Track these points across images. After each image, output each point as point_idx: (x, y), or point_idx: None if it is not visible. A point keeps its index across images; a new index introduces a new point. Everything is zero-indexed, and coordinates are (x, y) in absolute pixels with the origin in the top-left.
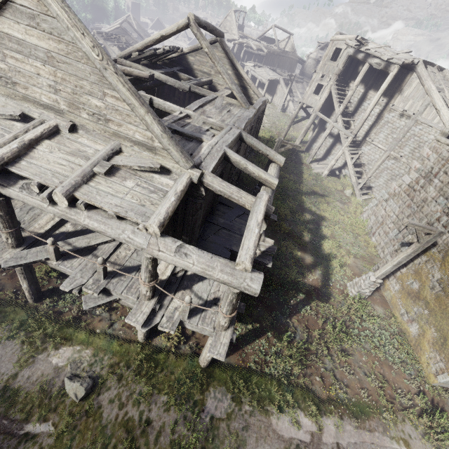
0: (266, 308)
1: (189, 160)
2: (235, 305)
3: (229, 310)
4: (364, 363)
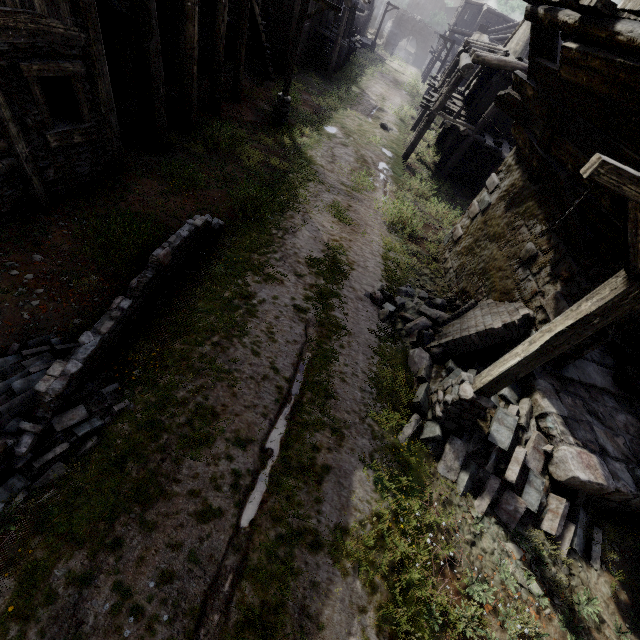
0: (449, 199)
1: (520, 54)
2: (450, 87)
3: (446, 89)
4: (433, 221)
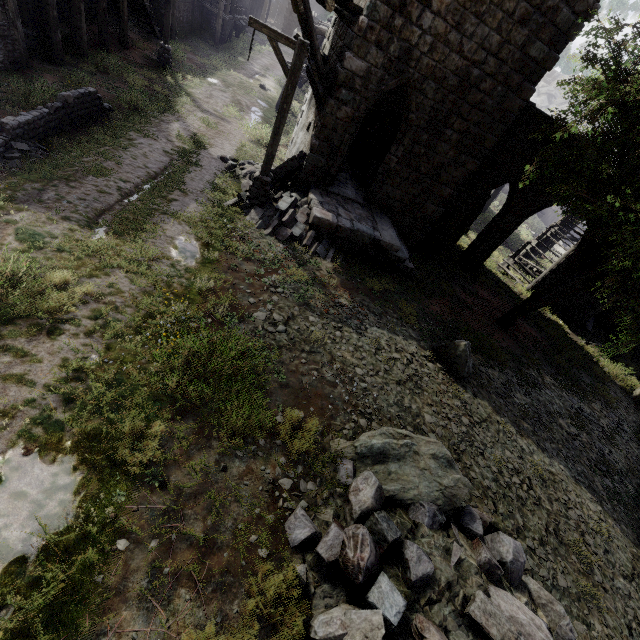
0: None
1: None
2: None
3: None
4: None
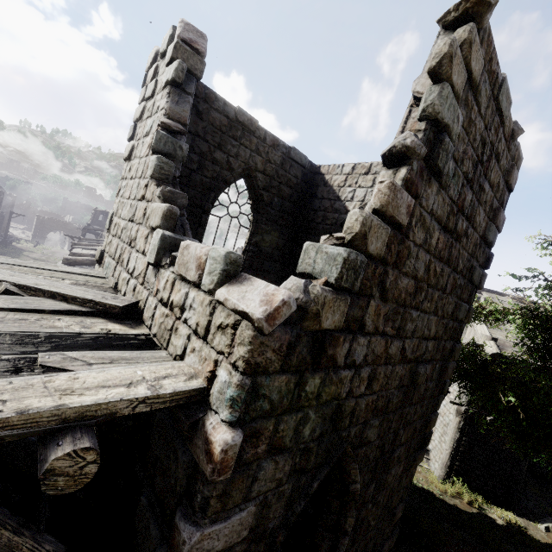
0: None
1: None
2: None
3: None
4: None
